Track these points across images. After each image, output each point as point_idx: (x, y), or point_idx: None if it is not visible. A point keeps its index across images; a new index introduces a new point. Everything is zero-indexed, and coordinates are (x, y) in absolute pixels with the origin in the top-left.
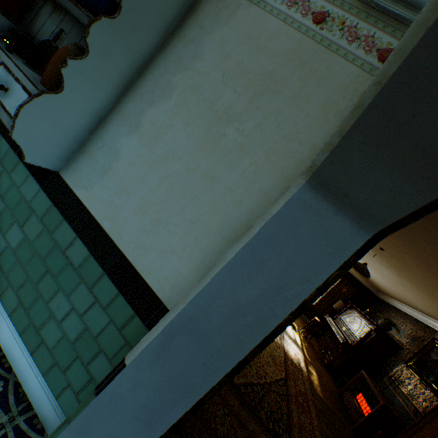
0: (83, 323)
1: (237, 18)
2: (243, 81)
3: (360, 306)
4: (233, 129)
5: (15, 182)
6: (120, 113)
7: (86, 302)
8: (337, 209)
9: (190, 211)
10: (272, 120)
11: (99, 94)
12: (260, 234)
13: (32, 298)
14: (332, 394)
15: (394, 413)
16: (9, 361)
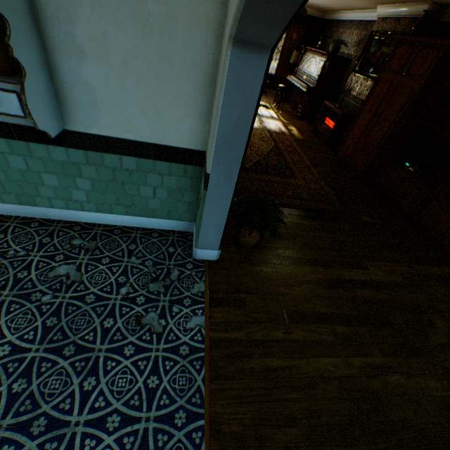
0: (166, 189)
1: None
2: None
3: (313, 44)
4: (152, 3)
5: (43, 158)
6: (56, 49)
7: (158, 180)
8: (251, 51)
9: (171, 90)
10: None
11: (33, 47)
12: (227, 86)
13: (130, 201)
14: (310, 133)
15: (349, 114)
16: (148, 228)
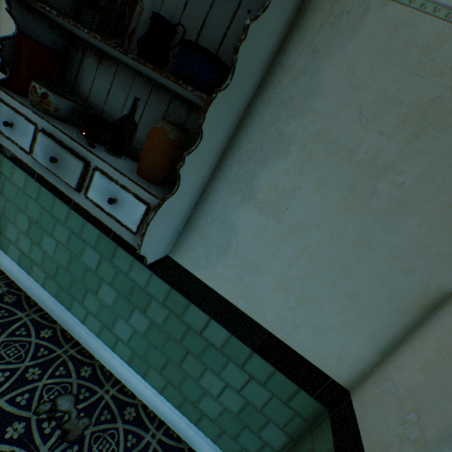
0: (242, 397)
1: (366, 27)
2: (392, 118)
3: None
4: (386, 183)
5: (120, 268)
6: (224, 180)
7: (240, 379)
8: None
9: (344, 283)
10: (444, 165)
11: (204, 169)
12: None
13: (179, 377)
14: None
15: None
16: (174, 431)
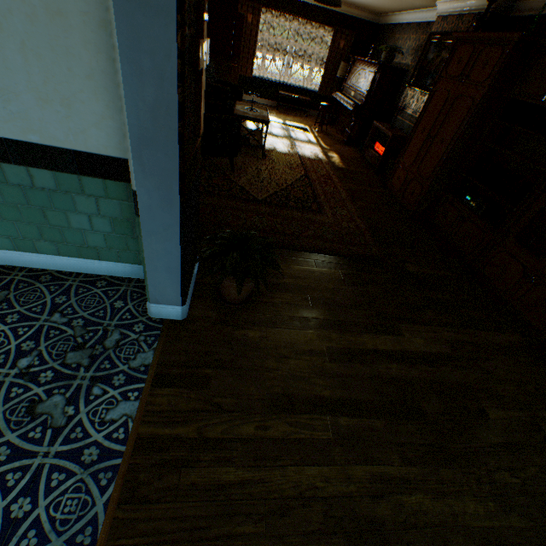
0: (106, 218)
1: None
2: None
3: (366, 55)
4: None
5: None
6: None
7: (92, 205)
8: None
9: (77, 67)
10: None
11: None
12: (122, 45)
13: (58, 234)
14: (356, 161)
15: (402, 137)
16: (94, 274)
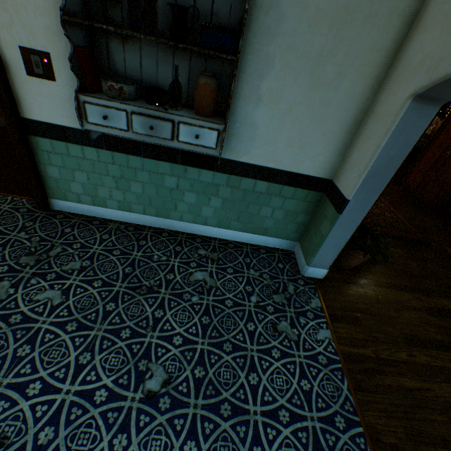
0: (283, 210)
1: None
2: (326, 24)
3: None
4: (330, 65)
5: (192, 179)
6: (241, 98)
7: (280, 202)
8: (426, 104)
9: (319, 129)
10: (355, 44)
11: None
12: (394, 130)
13: (248, 219)
14: None
15: None
16: (254, 244)
